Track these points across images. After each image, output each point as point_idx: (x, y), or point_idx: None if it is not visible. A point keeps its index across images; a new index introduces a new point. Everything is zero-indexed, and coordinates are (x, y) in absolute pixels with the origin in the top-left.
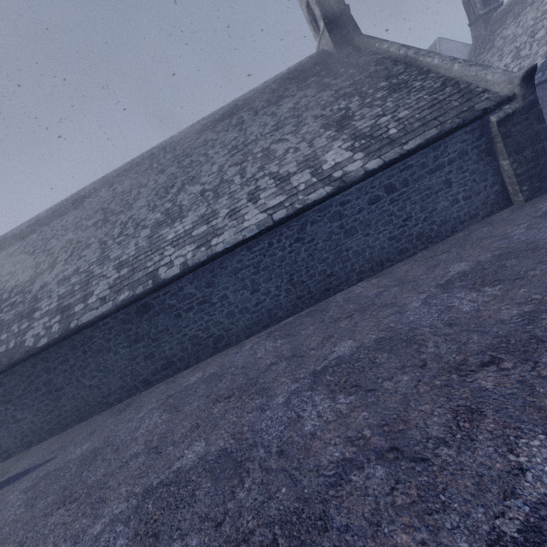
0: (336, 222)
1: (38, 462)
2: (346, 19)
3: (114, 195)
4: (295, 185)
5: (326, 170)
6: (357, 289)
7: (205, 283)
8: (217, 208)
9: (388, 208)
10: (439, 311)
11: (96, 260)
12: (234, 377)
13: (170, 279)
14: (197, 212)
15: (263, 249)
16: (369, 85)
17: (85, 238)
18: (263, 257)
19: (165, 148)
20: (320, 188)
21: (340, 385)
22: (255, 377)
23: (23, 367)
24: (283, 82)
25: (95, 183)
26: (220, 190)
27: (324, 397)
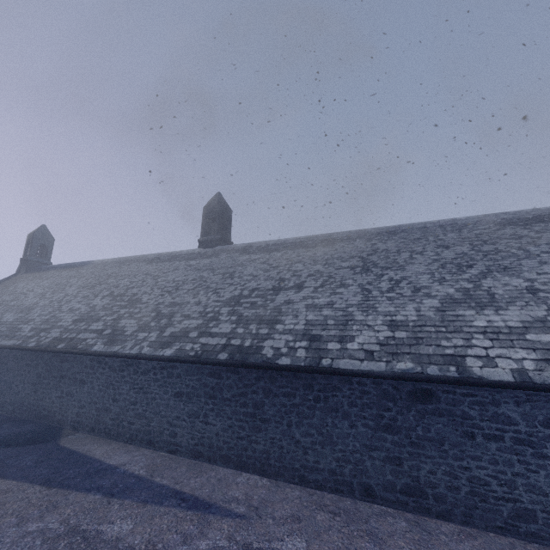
0: None
1: (222, 503)
2: None
3: (374, 249)
4: None
5: None
6: None
7: (543, 417)
8: None
9: None
10: None
11: (356, 303)
12: None
13: (491, 383)
14: (528, 311)
15: None
16: None
17: (340, 277)
18: None
19: (443, 226)
20: None
21: None
22: None
23: (247, 373)
24: None
25: (350, 232)
26: None
27: None
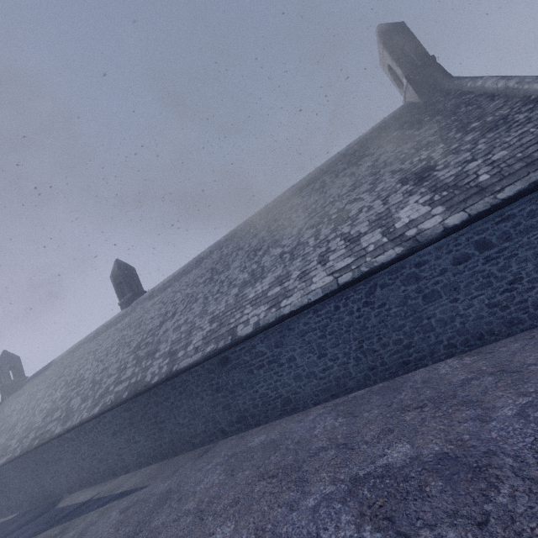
0: (411, 285)
1: (138, 486)
2: (431, 68)
3: (220, 257)
4: (364, 245)
5: (399, 228)
6: (443, 367)
7: (274, 343)
8: (291, 269)
9: (482, 268)
10: (537, 434)
11: (199, 313)
12: (286, 452)
13: (244, 337)
14: (275, 273)
15: (329, 313)
16: (457, 129)
17: (196, 293)
18: (329, 321)
19: (261, 214)
20: (389, 249)
21: (373, 508)
22: (301, 460)
23: (142, 398)
24: (365, 142)
25: (211, 247)
26: (296, 252)
27: (351, 519)
